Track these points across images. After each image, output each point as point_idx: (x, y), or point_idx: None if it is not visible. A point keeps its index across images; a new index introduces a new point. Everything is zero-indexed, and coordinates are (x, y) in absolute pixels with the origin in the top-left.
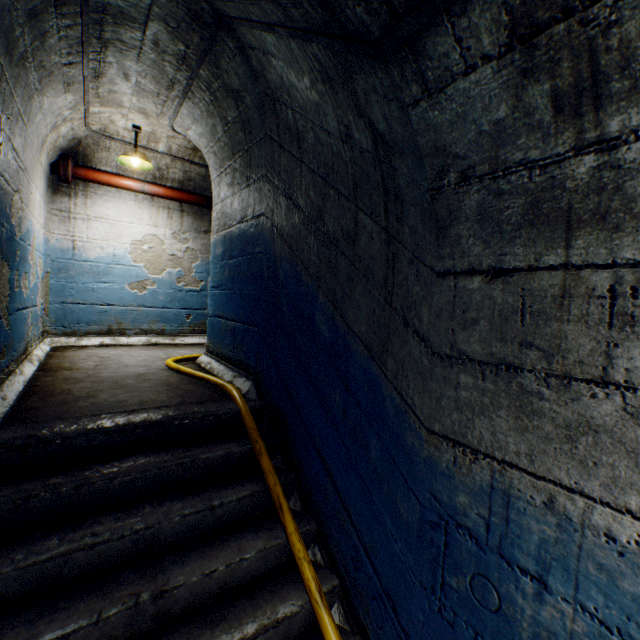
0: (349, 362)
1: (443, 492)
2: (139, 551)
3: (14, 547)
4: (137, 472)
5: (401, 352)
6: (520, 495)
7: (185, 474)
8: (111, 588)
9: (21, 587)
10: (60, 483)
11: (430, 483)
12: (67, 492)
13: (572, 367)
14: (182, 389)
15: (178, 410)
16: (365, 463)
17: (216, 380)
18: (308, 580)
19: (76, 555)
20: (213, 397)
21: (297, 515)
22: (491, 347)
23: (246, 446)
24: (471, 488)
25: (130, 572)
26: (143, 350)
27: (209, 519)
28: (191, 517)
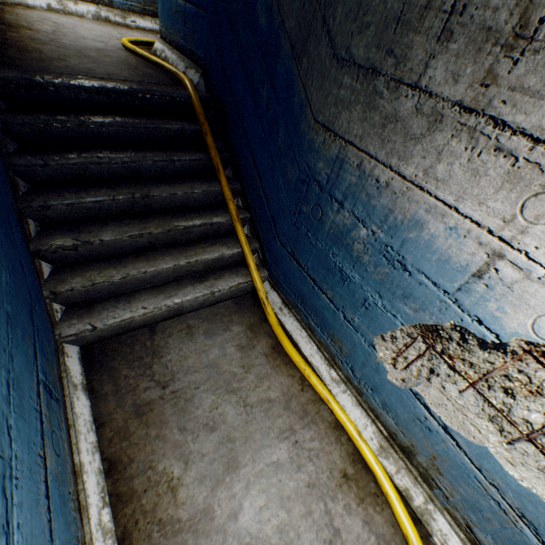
0: (277, 60)
1: (312, 162)
2: (129, 175)
3: (51, 154)
4: (118, 126)
5: (314, 53)
6: (348, 162)
7: (152, 137)
8: (117, 188)
9: (64, 176)
10: (65, 121)
11: (307, 157)
12: (72, 128)
13: (405, 74)
14: (141, 71)
15: (140, 86)
16: (274, 145)
17: (170, 68)
18: (232, 210)
19: (91, 167)
20: (169, 84)
21: (229, 180)
22: (370, 53)
23: (196, 127)
24: (327, 159)
25: (126, 184)
26: (95, 25)
27: (171, 168)
28: (160, 163)
